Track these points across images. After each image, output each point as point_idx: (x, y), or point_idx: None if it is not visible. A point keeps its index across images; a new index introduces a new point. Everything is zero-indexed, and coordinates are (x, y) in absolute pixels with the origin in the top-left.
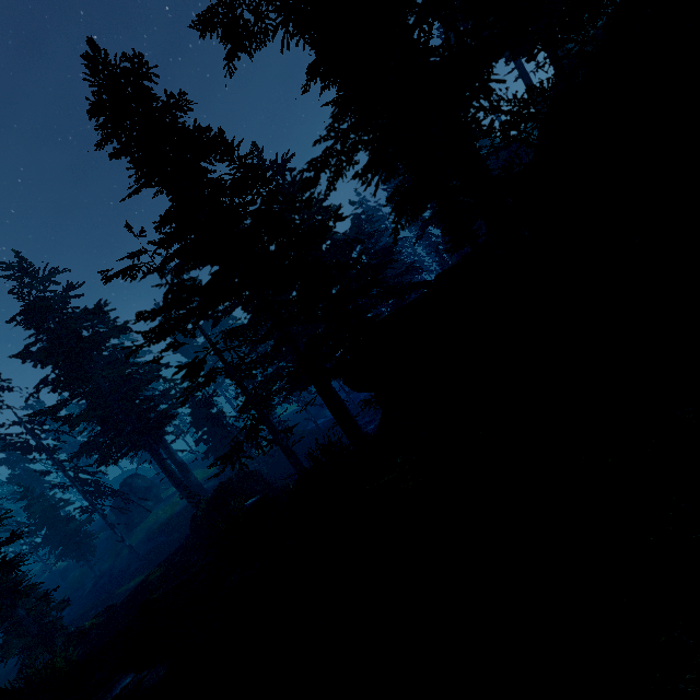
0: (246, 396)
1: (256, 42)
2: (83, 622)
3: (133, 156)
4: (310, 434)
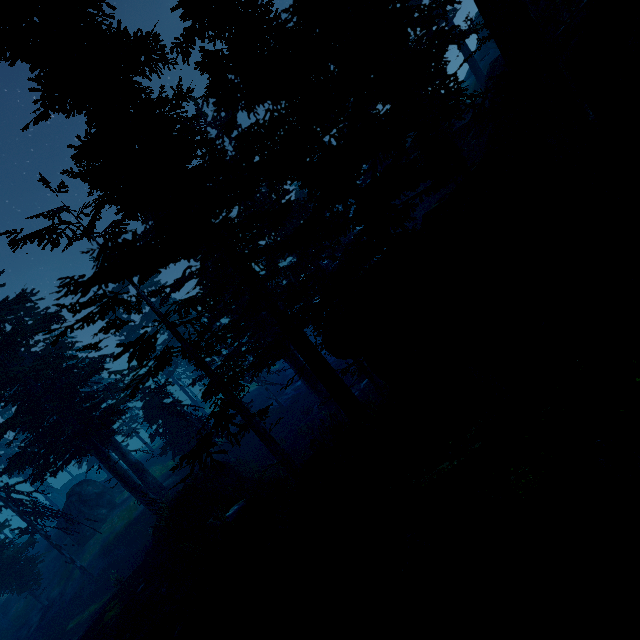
0: (211, 377)
1: None
2: None
3: (34, 64)
4: (273, 414)
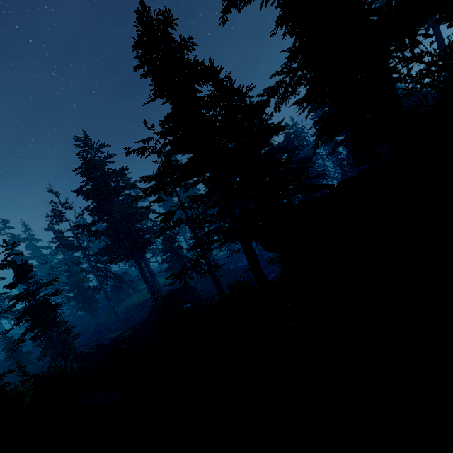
0: (196, 239)
1: (244, 1)
2: (85, 348)
3: (154, 77)
4: (231, 271)
